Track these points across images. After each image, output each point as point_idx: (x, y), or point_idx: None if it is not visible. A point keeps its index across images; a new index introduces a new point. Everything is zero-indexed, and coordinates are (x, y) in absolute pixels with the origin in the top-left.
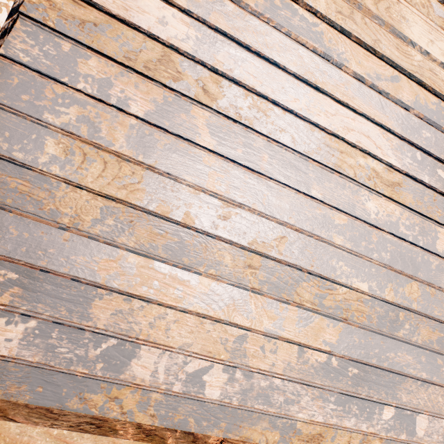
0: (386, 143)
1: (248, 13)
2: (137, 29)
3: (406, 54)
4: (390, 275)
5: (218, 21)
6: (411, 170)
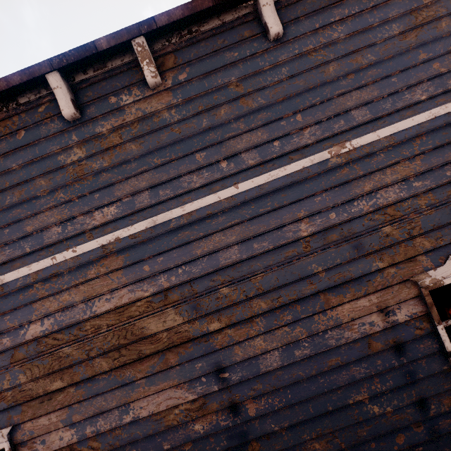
0: (182, 391)
1: (83, 401)
2: (57, 449)
3: (157, 340)
4: (235, 449)
5: (77, 418)
6: (204, 391)
